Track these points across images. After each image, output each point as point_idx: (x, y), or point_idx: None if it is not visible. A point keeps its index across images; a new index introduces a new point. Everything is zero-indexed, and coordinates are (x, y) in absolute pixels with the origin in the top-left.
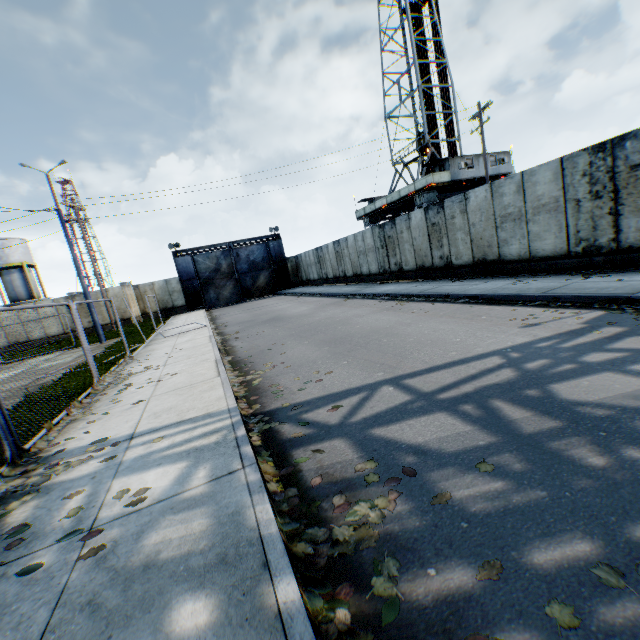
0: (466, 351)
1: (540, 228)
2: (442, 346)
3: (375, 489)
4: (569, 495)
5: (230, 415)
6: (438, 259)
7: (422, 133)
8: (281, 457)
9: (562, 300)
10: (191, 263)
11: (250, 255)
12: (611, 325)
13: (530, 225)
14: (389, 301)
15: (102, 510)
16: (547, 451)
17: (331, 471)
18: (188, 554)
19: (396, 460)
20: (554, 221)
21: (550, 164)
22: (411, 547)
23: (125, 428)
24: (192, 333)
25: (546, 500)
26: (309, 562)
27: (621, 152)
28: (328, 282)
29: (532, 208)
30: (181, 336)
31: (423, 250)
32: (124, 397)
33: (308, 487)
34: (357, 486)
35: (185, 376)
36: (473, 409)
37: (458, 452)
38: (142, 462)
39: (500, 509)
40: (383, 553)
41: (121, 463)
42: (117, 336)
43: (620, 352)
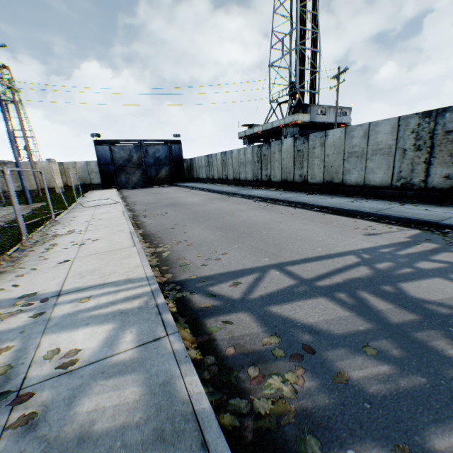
0: (329, 248)
1: (375, 165)
2: (310, 242)
3: (283, 363)
4: (444, 383)
5: (149, 282)
6: (298, 176)
7: (294, 83)
8: (196, 325)
9: (389, 218)
10: (109, 151)
11: (156, 152)
12: (428, 242)
13: (368, 162)
14: (262, 202)
15: (32, 368)
16: (414, 340)
17: (242, 342)
18: (124, 427)
19: (295, 337)
20: (385, 162)
21: (390, 120)
22: (327, 425)
23: (52, 284)
24: (108, 207)
25: (427, 386)
26: (238, 436)
27: (441, 120)
28: (213, 181)
29: (372, 150)
30: (98, 208)
31: (288, 168)
32: (50, 255)
33: (224, 356)
34: (267, 359)
35: (105, 242)
36: (347, 297)
37: (344, 334)
38: (70, 320)
39: (393, 392)
40: (303, 430)
41: (50, 319)
42: (42, 201)
43: (441, 263)
